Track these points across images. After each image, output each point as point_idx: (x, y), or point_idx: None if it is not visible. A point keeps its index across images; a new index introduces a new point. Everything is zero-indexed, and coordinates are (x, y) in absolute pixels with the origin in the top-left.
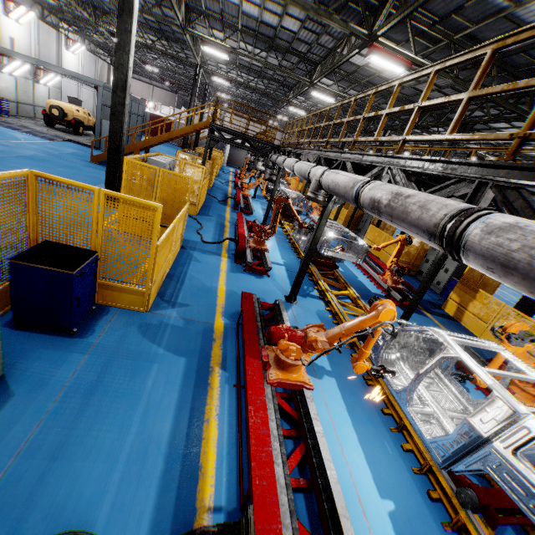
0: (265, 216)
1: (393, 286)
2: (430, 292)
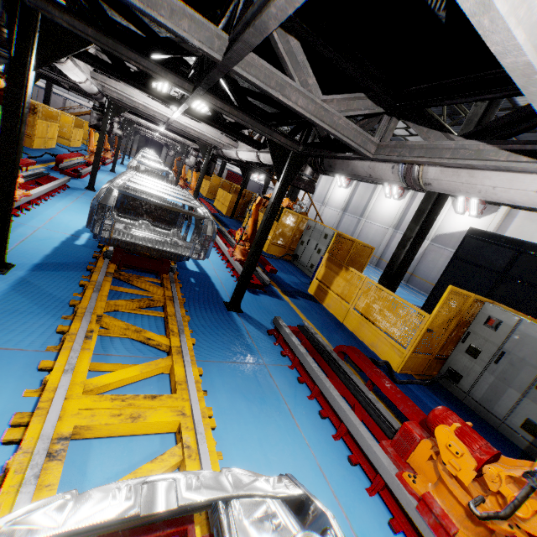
0: (91, 177)
1: (242, 262)
2: (301, 277)
